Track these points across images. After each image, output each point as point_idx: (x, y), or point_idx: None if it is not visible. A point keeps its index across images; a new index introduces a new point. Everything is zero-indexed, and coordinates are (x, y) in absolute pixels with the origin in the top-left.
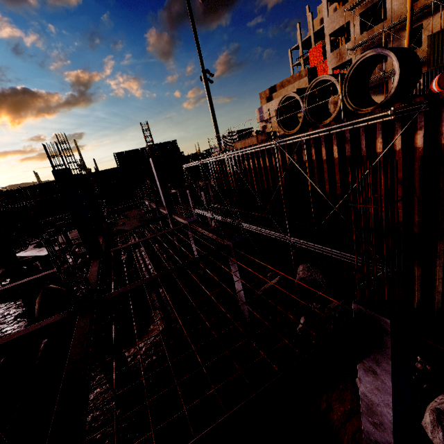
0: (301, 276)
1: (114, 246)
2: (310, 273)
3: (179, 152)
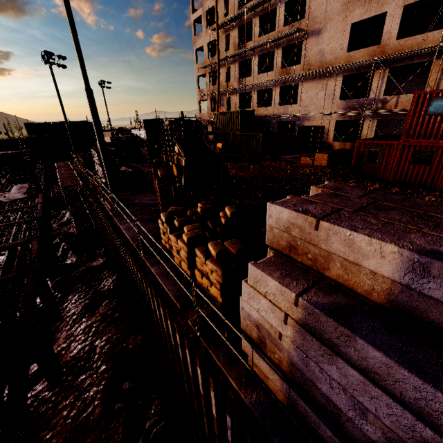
0: (75, 233)
1: (3, 208)
2: (78, 233)
3: (88, 133)
